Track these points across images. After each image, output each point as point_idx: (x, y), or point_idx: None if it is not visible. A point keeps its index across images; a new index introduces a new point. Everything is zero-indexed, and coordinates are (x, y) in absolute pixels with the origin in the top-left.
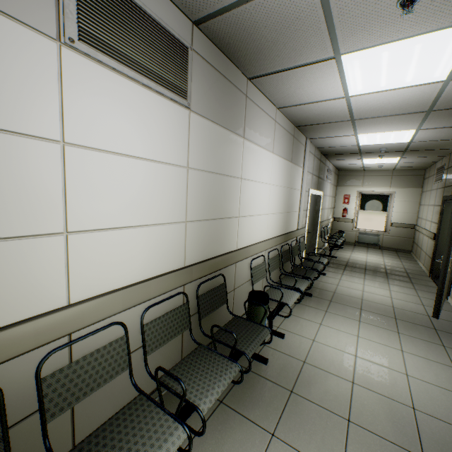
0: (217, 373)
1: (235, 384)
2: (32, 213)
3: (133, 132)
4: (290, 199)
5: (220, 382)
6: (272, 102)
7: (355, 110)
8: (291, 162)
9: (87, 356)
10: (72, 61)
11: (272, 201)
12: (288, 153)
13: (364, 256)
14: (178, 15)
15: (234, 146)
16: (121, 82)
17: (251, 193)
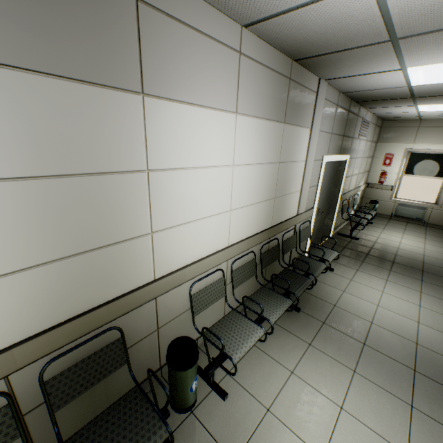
0: None
1: None
2: None
3: None
4: (283, 178)
5: None
6: (225, 12)
7: (398, 15)
8: (284, 121)
9: None
10: None
11: (241, 189)
12: (277, 109)
13: (397, 238)
14: None
15: (111, 114)
16: None
17: (183, 189)
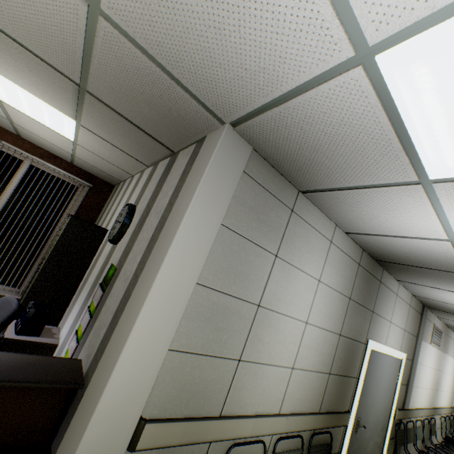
0: None
1: None
2: (420, 382)
3: (430, 360)
4: None
5: None
6: None
7: None
8: None
9: (418, 426)
10: (429, 346)
11: (449, 384)
12: None
13: None
14: (441, 323)
15: (443, 358)
16: (432, 347)
17: (444, 379)
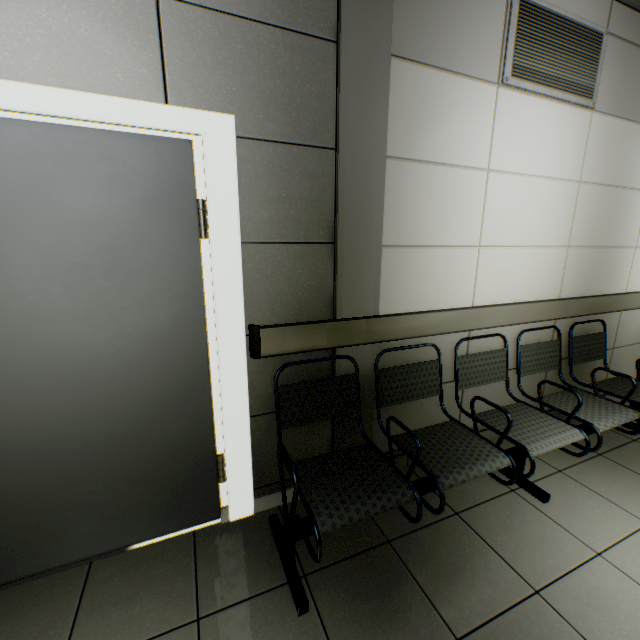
0: (607, 410)
1: (617, 447)
2: (464, 229)
3: (534, 151)
4: None
5: (614, 417)
6: None
7: None
8: None
9: (480, 353)
10: (502, 98)
11: None
12: None
13: None
14: None
15: None
16: (532, 103)
17: None
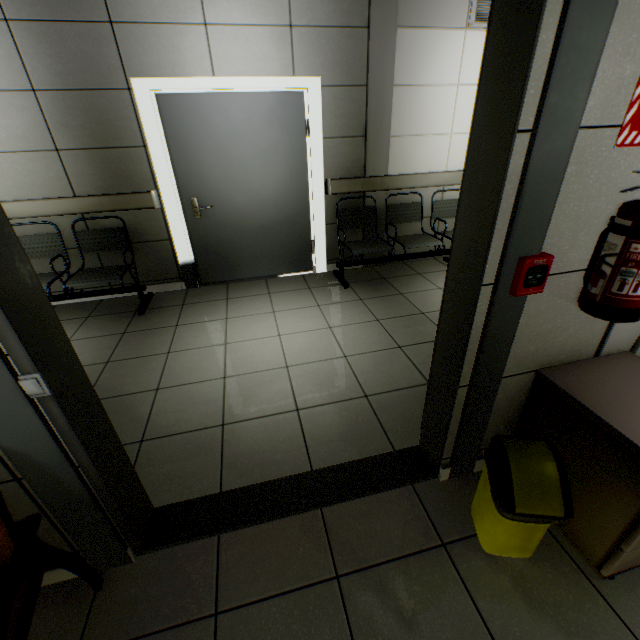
0: None
1: None
2: (441, 124)
3: None
4: None
5: None
6: None
7: None
8: None
9: (448, 200)
10: (469, 37)
11: None
12: None
13: None
14: None
15: None
16: None
17: None
